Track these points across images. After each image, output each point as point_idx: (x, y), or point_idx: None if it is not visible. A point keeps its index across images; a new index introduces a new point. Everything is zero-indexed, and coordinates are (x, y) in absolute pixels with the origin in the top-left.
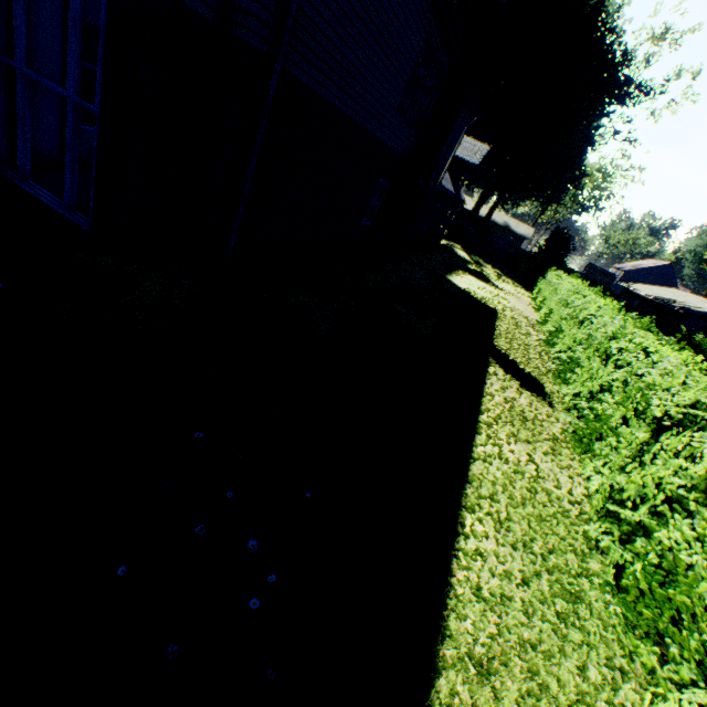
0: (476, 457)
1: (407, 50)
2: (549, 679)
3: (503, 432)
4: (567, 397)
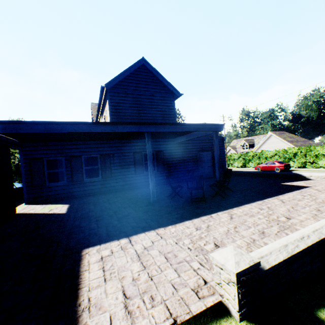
0: None
1: None
2: None
3: None
4: None
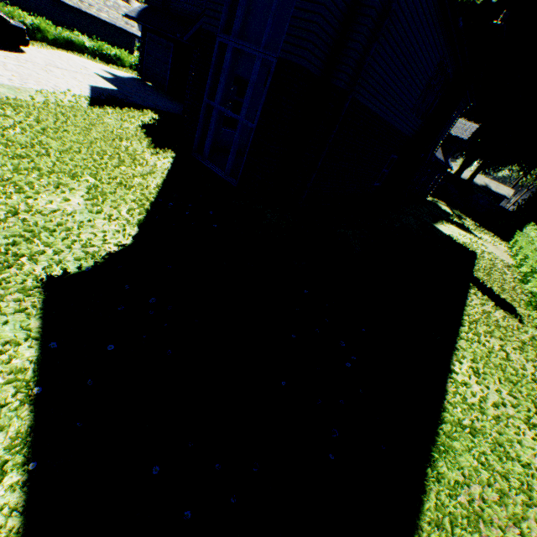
0: (461, 338)
1: (425, 71)
2: (509, 451)
3: (480, 329)
4: (536, 319)
